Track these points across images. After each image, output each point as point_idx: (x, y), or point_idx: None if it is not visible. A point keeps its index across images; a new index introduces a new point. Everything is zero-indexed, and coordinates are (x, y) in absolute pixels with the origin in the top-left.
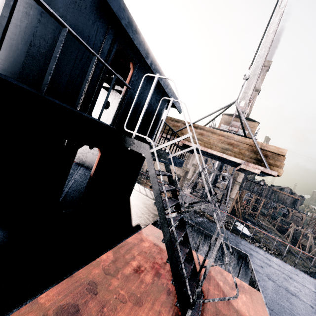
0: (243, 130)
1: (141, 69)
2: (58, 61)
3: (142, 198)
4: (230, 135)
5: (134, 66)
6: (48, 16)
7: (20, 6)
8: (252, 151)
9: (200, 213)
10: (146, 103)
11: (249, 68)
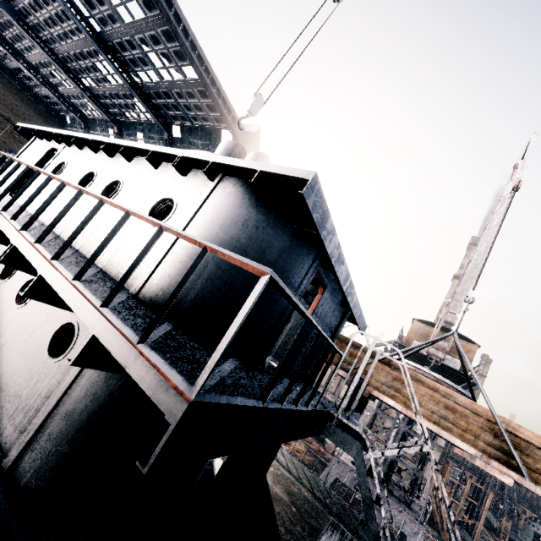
0: (468, 382)
1: (329, 291)
2: (256, 307)
3: (284, 478)
4: (448, 391)
5: (324, 290)
6: (260, 261)
7: (236, 252)
8: (491, 431)
9: (361, 503)
10: (359, 375)
11: (474, 288)
